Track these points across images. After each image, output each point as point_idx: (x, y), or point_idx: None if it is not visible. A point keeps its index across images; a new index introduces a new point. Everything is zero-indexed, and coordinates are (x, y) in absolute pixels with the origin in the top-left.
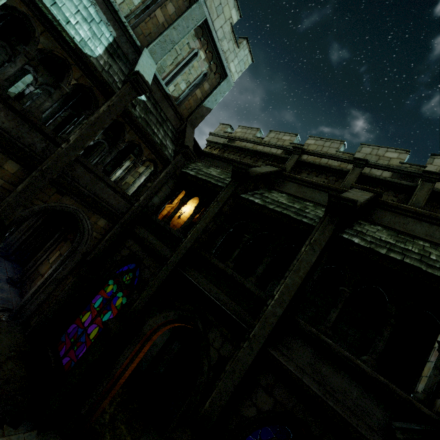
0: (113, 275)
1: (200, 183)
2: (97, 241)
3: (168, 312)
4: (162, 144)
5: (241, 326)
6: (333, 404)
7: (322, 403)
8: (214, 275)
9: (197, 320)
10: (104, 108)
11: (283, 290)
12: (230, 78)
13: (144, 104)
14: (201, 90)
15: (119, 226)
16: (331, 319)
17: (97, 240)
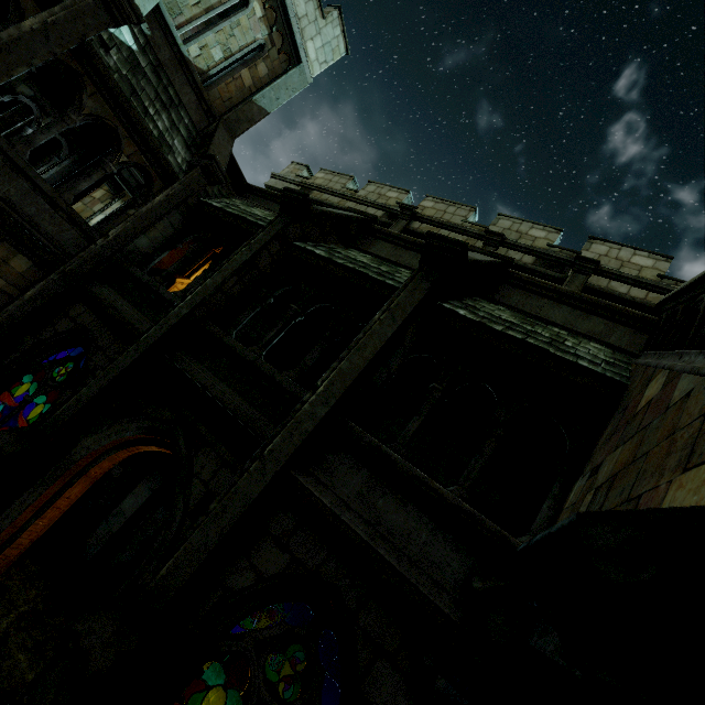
0: (35, 366)
1: (227, 221)
2: (7, 300)
3: (126, 424)
4: (164, 140)
5: (253, 438)
6: (384, 552)
7: (366, 552)
8: (225, 365)
9: (178, 436)
10: (33, 24)
11: (334, 379)
12: (306, 68)
13: (132, 54)
14: (251, 73)
15: (60, 278)
16: (408, 432)
17: (7, 298)
